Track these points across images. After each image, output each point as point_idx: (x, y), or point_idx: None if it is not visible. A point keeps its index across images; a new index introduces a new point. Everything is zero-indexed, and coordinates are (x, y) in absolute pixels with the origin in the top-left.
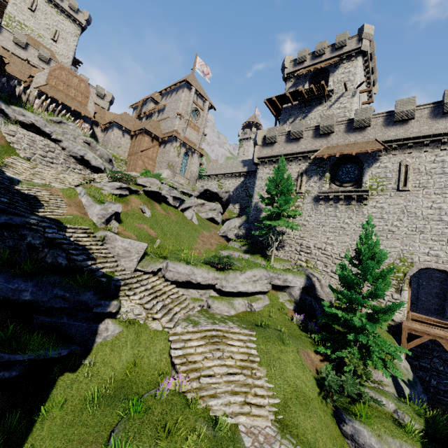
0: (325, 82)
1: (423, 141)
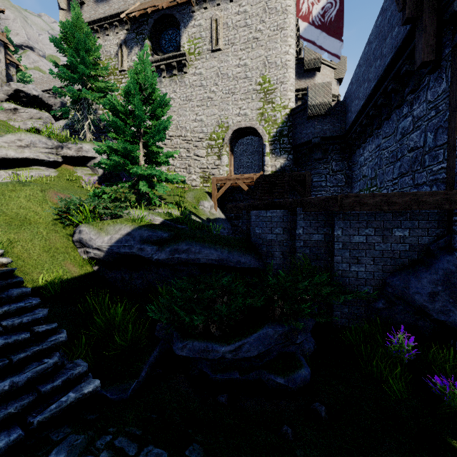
0: None
1: None
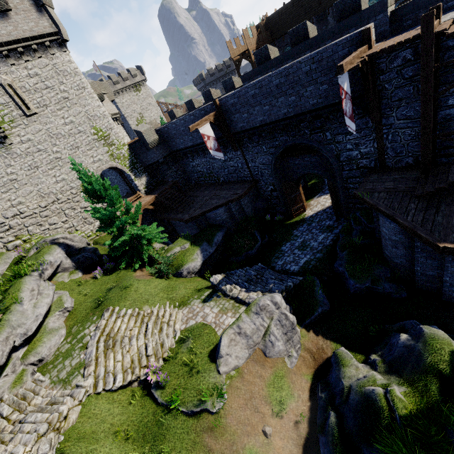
0: None
1: None
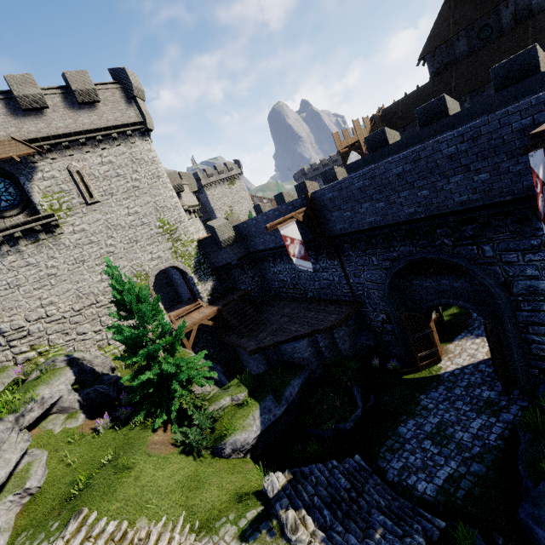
0: None
1: (77, 139)
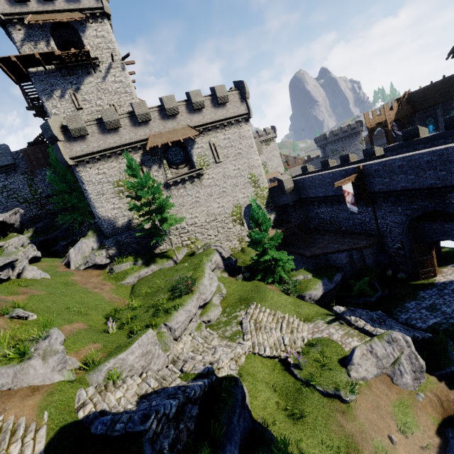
0: (76, 42)
1: (215, 125)
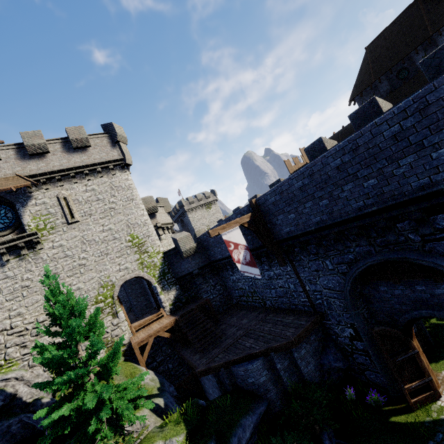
0: None
1: (68, 173)
